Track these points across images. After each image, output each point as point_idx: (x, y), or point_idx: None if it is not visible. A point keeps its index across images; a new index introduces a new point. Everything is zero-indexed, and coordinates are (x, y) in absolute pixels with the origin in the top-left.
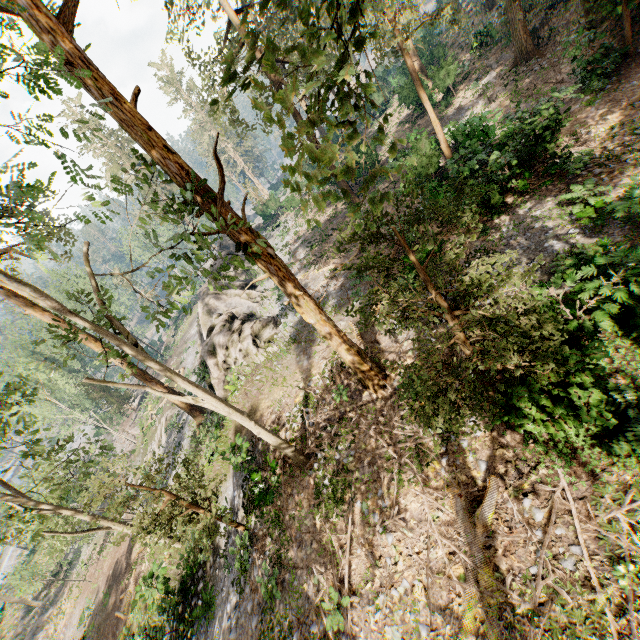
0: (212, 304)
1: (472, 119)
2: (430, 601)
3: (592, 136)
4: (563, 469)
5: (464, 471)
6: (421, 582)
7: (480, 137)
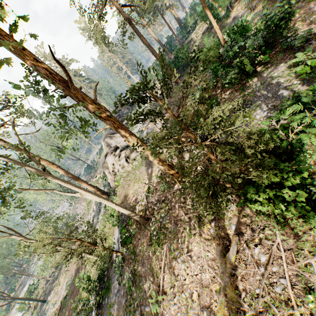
0: (108, 142)
1: (237, 22)
2: (200, 302)
3: (312, 20)
4: (279, 231)
5: (223, 230)
6: (197, 291)
7: (243, 33)
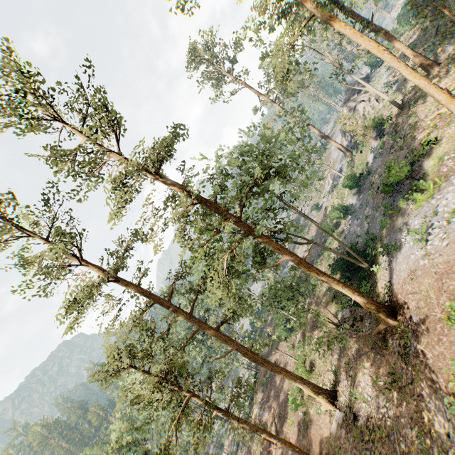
0: (351, 106)
1: None
2: None
3: None
4: None
5: None
6: None
7: None
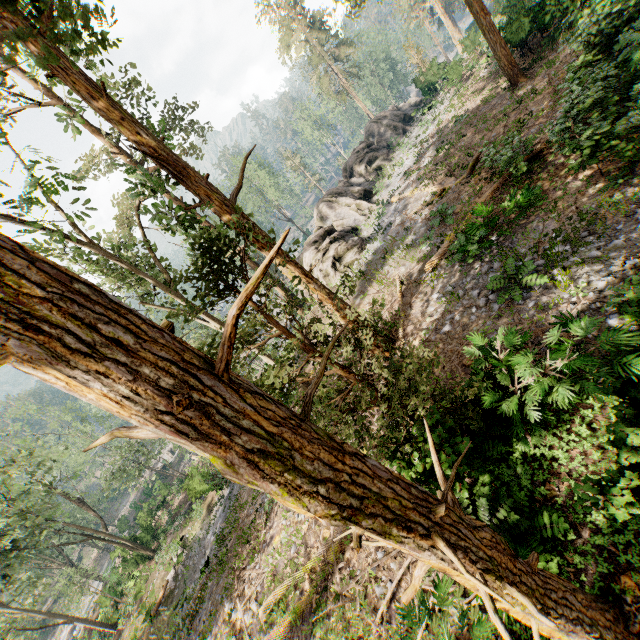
0: (324, 212)
1: None
2: (304, 537)
3: None
4: None
5: None
6: (308, 523)
7: None
